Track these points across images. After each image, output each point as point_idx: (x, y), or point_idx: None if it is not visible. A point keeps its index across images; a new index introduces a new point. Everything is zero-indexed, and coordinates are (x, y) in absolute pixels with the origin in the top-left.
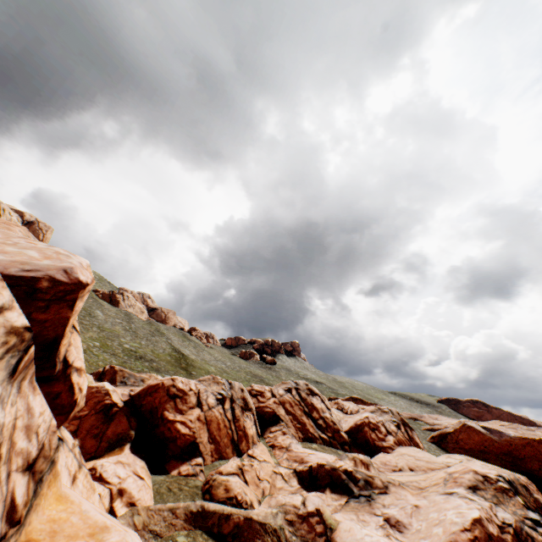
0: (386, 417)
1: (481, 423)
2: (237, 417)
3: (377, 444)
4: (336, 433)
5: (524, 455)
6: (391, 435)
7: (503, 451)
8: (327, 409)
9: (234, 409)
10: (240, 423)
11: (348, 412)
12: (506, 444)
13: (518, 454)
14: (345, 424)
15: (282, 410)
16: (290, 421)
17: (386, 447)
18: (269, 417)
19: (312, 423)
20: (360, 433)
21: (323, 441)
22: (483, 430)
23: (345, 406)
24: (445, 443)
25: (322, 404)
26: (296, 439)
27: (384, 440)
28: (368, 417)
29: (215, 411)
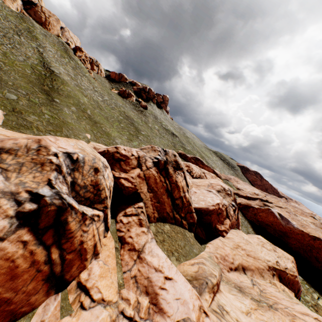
0: (228, 200)
1: (276, 209)
2: (69, 234)
3: (217, 227)
4: (189, 214)
5: (293, 237)
6: (229, 220)
7: (281, 230)
8: (186, 186)
9: (63, 224)
10: (73, 241)
11: (194, 176)
12: (287, 229)
13: (290, 235)
14: (194, 197)
15: (145, 187)
16: (150, 200)
17: (223, 231)
18: (128, 194)
19: (170, 202)
20: (208, 216)
21: (175, 221)
22: (278, 216)
23: (193, 171)
24: (246, 211)
25: (184, 181)
26: (151, 220)
27: (222, 223)
28: (219, 204)
29: (6, 245)
